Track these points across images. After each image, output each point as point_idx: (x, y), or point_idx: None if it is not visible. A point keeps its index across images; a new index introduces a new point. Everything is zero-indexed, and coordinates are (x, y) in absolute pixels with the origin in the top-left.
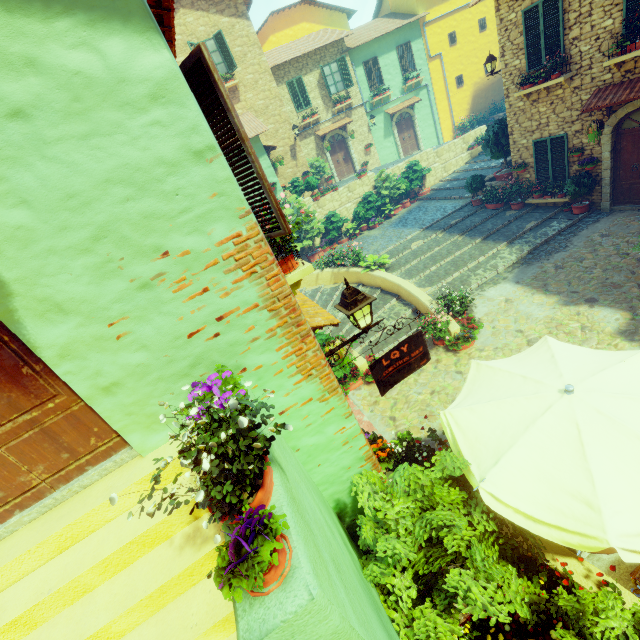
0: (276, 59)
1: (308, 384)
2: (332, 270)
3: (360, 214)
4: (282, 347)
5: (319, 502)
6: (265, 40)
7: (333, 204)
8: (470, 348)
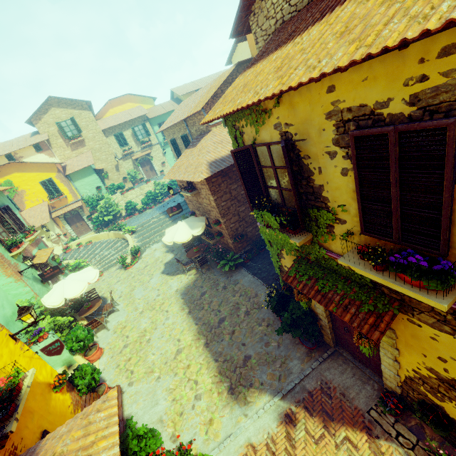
0: (108, 124)
1: (10, 278)
2: (113, 232)
3: (144, 201)
4: (0, 270)
5: (8, 304)
6: (107, 111)
7: (132, 196)
8: (130, 268)
